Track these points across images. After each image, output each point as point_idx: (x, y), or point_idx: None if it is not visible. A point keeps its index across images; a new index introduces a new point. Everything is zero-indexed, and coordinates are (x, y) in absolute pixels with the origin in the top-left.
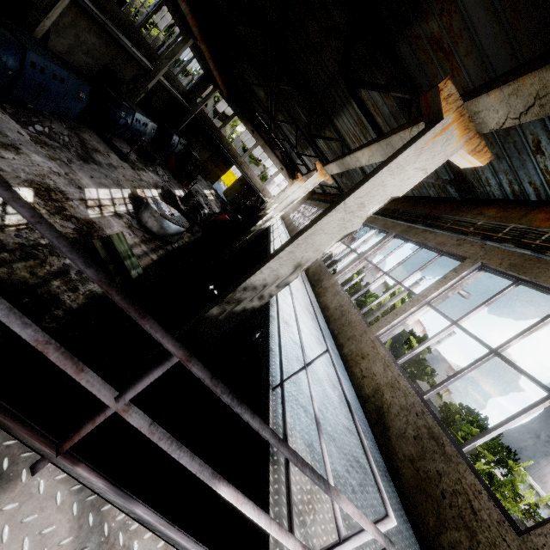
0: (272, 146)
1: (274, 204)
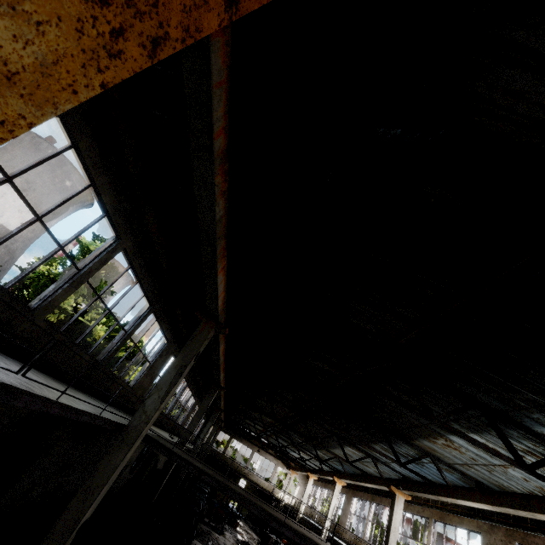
0: (265, 447)
1: (302, 506)
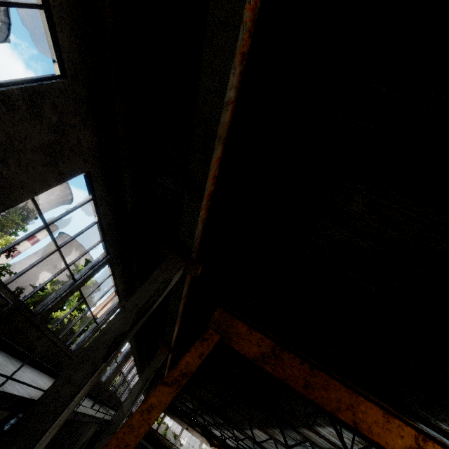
0: (193, 425)
1: None
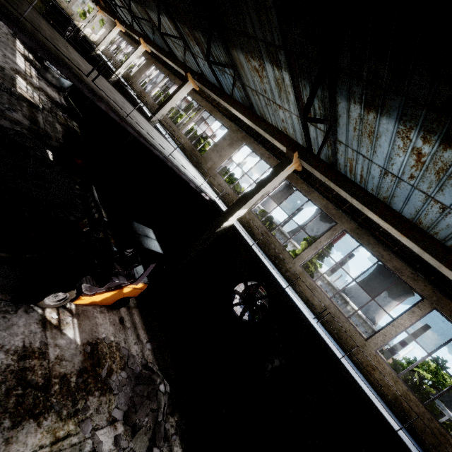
0: None
1: (102, 46)
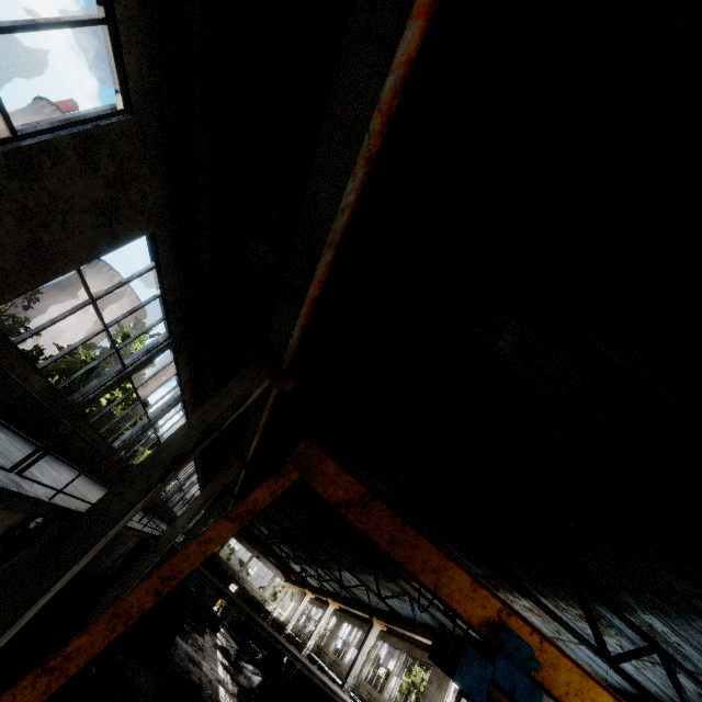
0: (266, 554)
1: (292, 622)
